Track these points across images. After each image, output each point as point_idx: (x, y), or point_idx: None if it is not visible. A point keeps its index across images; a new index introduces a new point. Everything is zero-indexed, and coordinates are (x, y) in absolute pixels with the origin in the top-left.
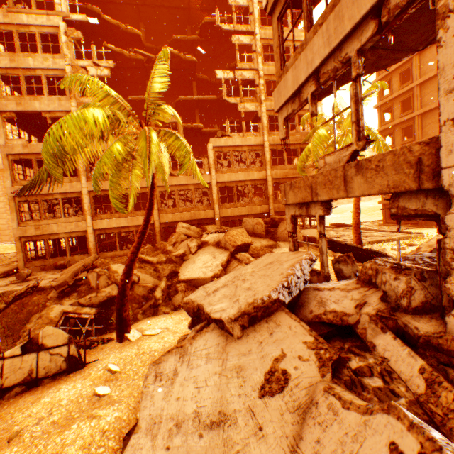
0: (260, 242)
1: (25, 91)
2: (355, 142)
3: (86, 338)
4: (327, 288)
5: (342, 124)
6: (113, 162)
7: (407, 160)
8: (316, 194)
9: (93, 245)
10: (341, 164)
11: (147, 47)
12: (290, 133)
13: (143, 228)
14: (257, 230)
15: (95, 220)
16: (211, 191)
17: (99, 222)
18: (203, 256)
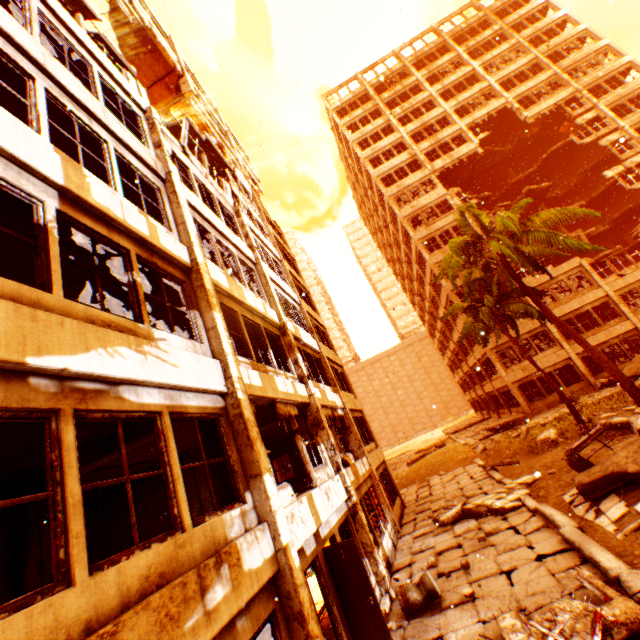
0: None
1: None
2: None
3: None
4: None
5: None
6: None
7: None
8: None
9: (584, 369)
10: None
11: (486, 203)
12: None
13: None
14: None
15: (569, 345)
16: None
17: (575, 345)
18: None
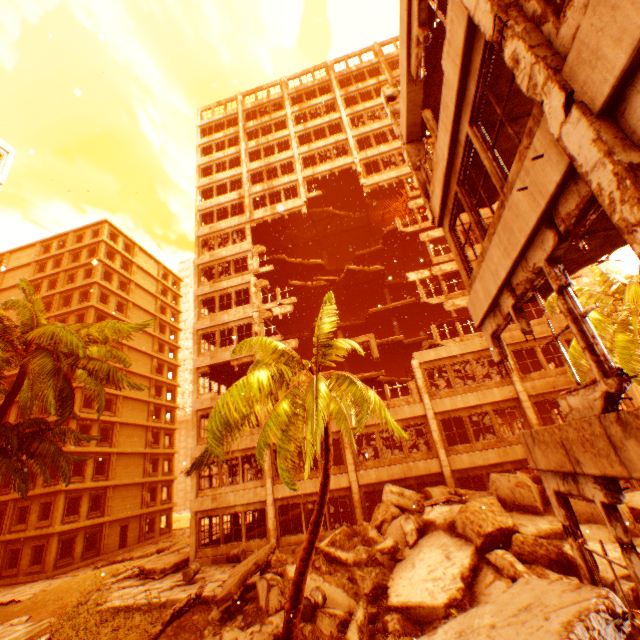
0: (533, 523)
1: (219, 344)
2: (600, 378)
3: None
4: None
5: (624, 297)
6: (278, 425)
7: None
8: (576, 459)
9: (273, 523)
10: (595, 412)
11: (330, 271)
12: (537, 321)
13: (316, 514)
14: (521, 498)
15: (275, 483)
16: (428, 428)
17: (280, 486)
18: (428, 552)
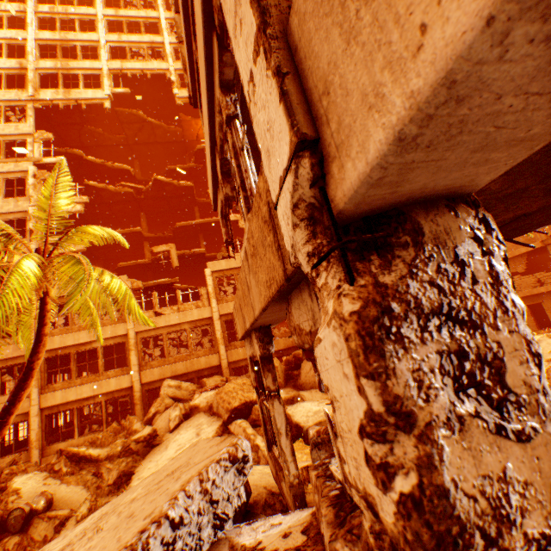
0: None
1: None
2: (246, 215)
3: None
4: (244, 547)
5: None
6: None
7: (264, 216)
8: (244, 317)
9: (37, 435)
10: None
11: (141, 181)
12: None
13: (1, 415)
14: None
15: (45, 393)
16: (214, 328)
17: (50, 395)
18: (184, 433)
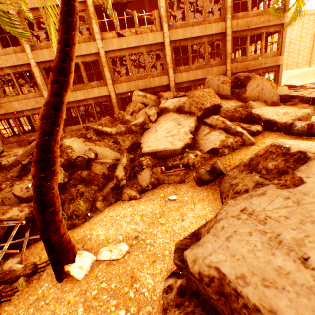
0: (228, 103)
1: None
2: None
3: (28, 243)
4: None
5: None
6: None
7: None
8: None
9: None
10: None
11: None
12: None
13: (58, 59)
14: (222, 91)
15: None
16: (164, 54)
17: None
18: (166, 124)
